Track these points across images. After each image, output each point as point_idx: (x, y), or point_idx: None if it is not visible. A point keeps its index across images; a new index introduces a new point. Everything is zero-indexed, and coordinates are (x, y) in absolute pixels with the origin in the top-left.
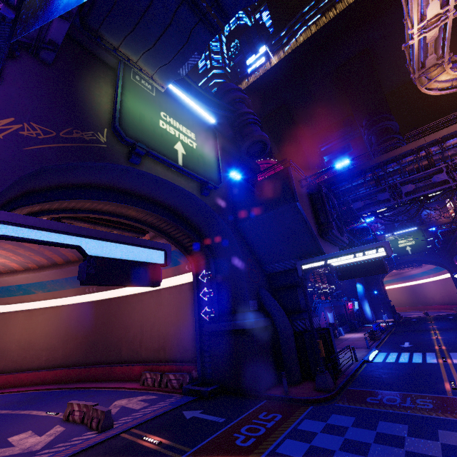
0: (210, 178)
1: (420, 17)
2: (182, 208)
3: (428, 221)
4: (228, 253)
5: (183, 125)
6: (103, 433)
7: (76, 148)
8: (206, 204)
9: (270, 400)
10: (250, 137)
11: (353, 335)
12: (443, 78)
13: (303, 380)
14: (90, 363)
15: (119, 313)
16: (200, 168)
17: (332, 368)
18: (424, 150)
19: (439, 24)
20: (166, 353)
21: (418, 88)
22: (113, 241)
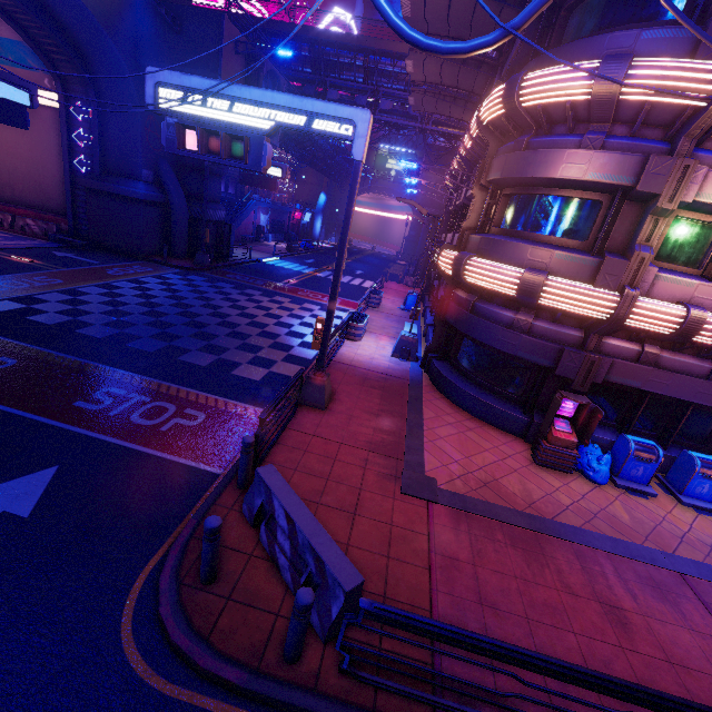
0: None
1: None
2: None
3: None
4: (120, 95)
5: None
6: None
7: None
8: (85, 6)
9: (148, 262)
10: None
11: (279, 245)
12: None
13: (188, 258)
14: None
15: None
16: None
17: (216, 254)
18: None
19: None
20: (16, 195)
21: None
22: None
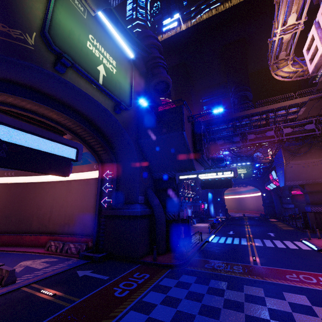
0: (123, 100)
1: (283, 23)
2: (97, 120)
3: (256, 160)
4: (128, 160)
5: (107, 52)
6: (5, 287)
7: (0, 41)
8: (117, 120)
9: (143, 265)
10: (158, 76)
11: (201, 225)
12: (285, 69)
13: (167, 252)
14: (2, 231)
15: (33, 195)
16: (116, 91)
17: (187, 245)
18: (265, 114)
19: (292, 31)
20: (70, 228)
21: (271, 72)
22: (29, 132)
